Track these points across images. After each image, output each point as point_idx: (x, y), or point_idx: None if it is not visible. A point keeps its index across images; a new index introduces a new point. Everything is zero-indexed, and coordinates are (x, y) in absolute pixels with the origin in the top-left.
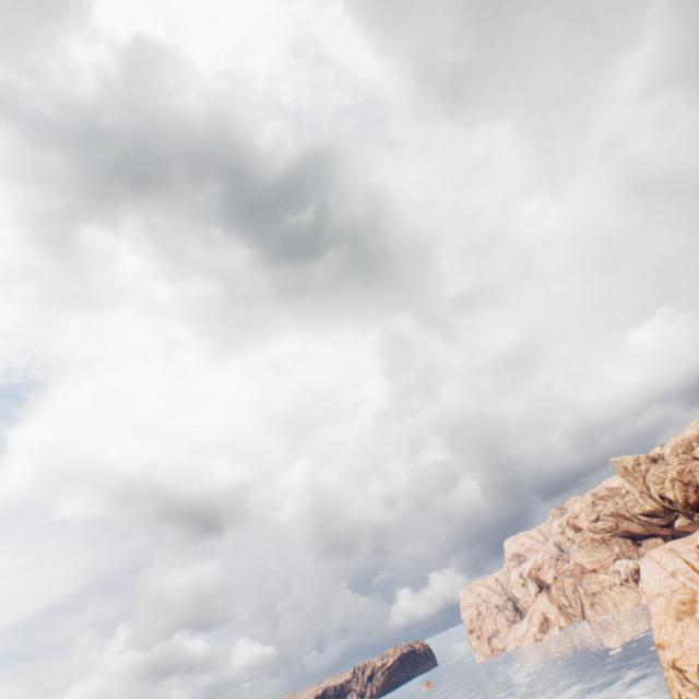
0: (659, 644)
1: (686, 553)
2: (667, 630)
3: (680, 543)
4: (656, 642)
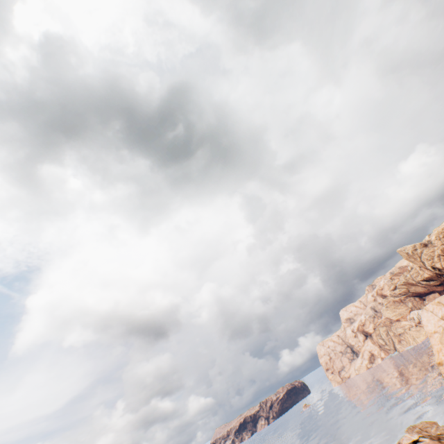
0: (439, 363)
1: None
2: (443, 353)
3: None
4: (437, 362)
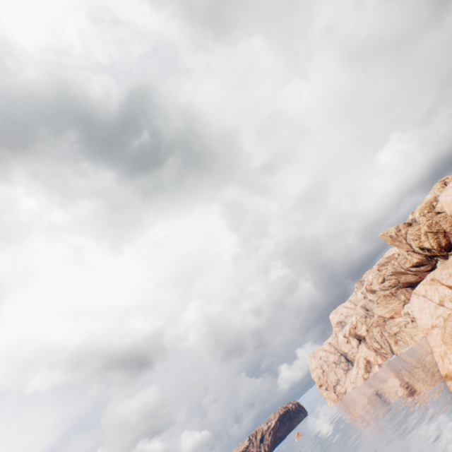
0: (446, 376)
1: (447, 278)
2: (450, 360)
3: (439, 270)
4: (443, 374)
